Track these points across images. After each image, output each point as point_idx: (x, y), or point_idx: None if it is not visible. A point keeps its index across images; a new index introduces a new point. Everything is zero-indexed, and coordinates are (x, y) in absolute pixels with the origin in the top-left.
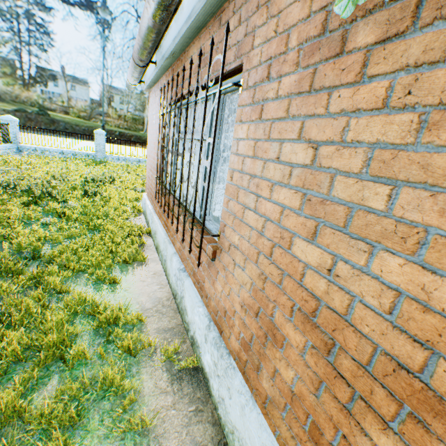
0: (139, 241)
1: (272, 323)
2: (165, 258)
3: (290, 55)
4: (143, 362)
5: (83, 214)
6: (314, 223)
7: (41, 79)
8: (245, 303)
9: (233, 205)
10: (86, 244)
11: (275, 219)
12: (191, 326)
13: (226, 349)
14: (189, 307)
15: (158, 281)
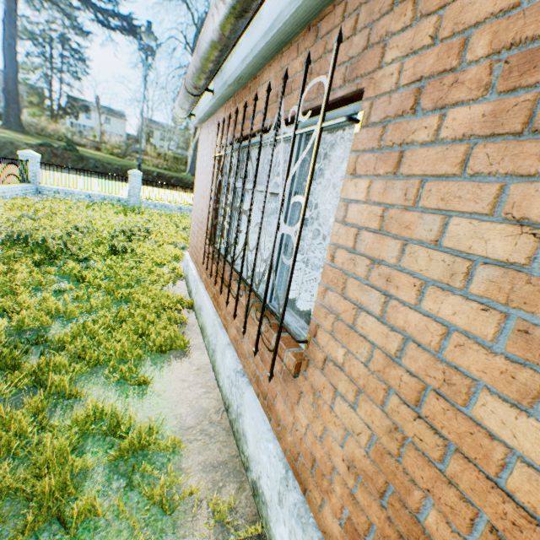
0: (179, 318)
1: (417, 525)
2: (214, 348)
3: (471, 71)
4: (181, 527)
5: (109, 277)
6: (539, 378)
7: (71, 110)
8: (357, 465)
9: (334, 299)
10: (108, 322)
11: (430, 345)
12: (253, 465)
13: (317, 529)
14: (250, 434)
15: (203, 381)
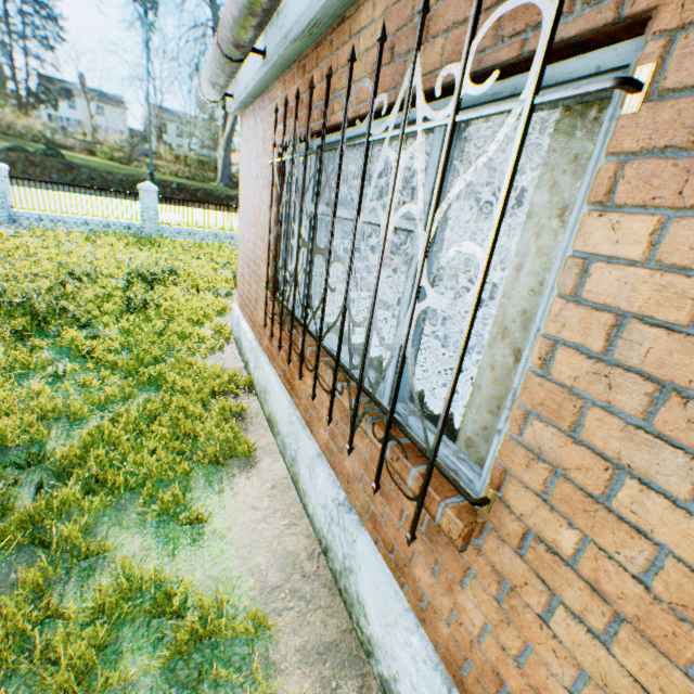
0: (236, 407)
1: None
2: (293, 455)
3: None
4: None
5: (127, 348)
6: None
7: (46, 95)
8: None
9: (551, 439)
10: (134, 423)
11: None
12: (381, 654)
13: None
14: (372, 608)
15: (284, 507)
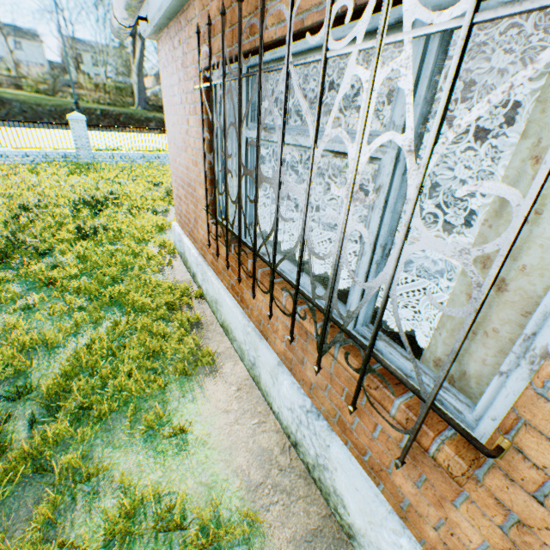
0: (192, 319)
1: None
2: (252, 361)
3: None
4: None
5: (86, 272)
6: None
7: None
8: None
9: None
10: (106, 345)
11: None
12: (364, 542)
13: None
14: (353, 504)
15: (251, 407)
